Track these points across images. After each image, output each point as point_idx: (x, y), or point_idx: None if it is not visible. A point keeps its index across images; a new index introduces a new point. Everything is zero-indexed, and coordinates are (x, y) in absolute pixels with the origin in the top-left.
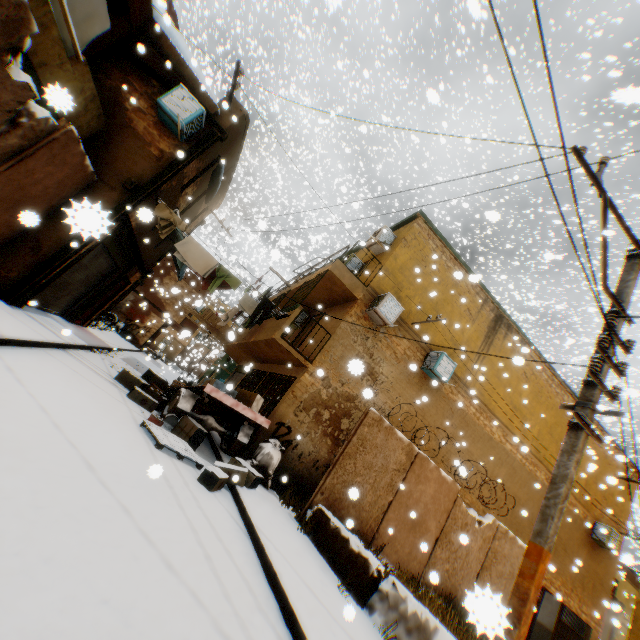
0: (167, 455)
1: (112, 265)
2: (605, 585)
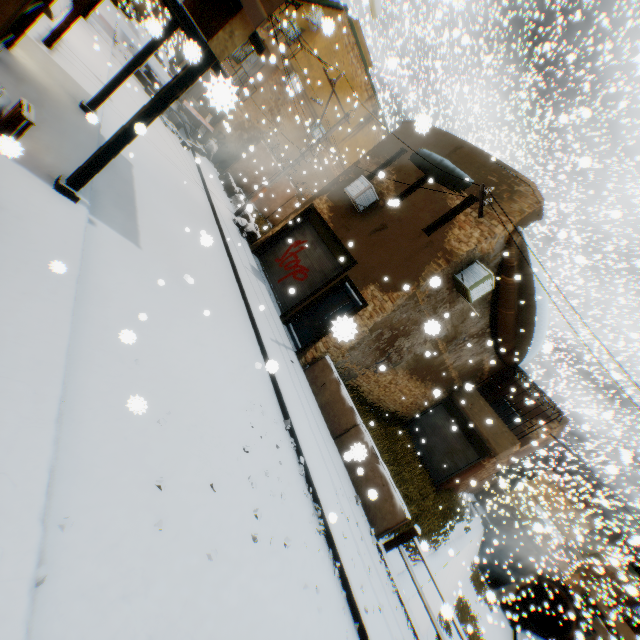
0: (169, 130)
1: None
2: None
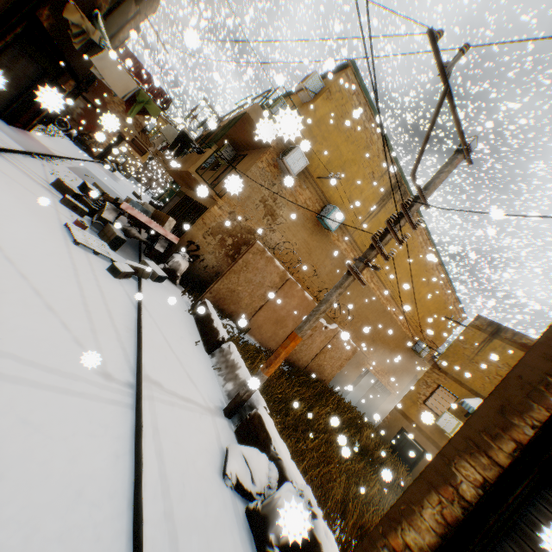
0: (84, 250)
1: (39, 69)
2: (411, 375)
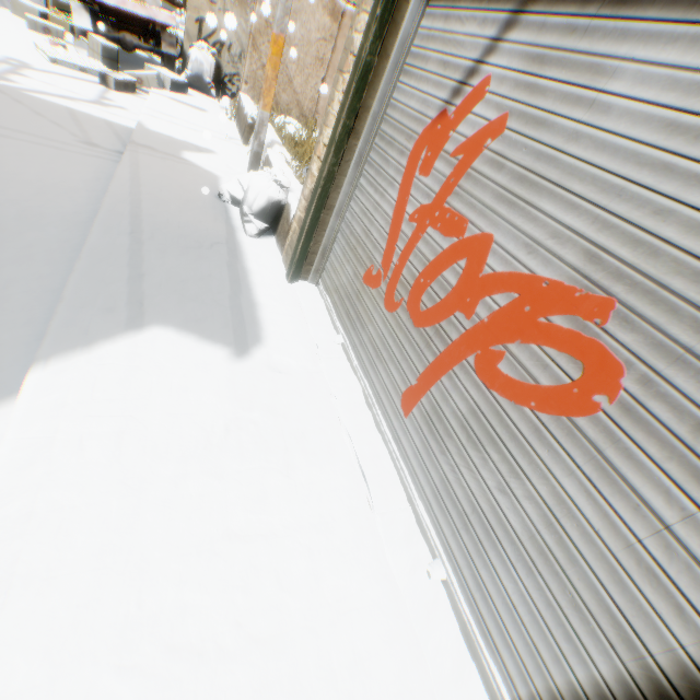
0: (66, 69)
1: None
2: None
